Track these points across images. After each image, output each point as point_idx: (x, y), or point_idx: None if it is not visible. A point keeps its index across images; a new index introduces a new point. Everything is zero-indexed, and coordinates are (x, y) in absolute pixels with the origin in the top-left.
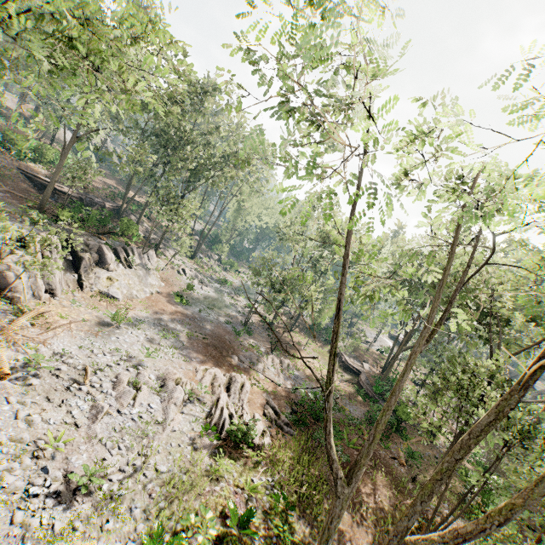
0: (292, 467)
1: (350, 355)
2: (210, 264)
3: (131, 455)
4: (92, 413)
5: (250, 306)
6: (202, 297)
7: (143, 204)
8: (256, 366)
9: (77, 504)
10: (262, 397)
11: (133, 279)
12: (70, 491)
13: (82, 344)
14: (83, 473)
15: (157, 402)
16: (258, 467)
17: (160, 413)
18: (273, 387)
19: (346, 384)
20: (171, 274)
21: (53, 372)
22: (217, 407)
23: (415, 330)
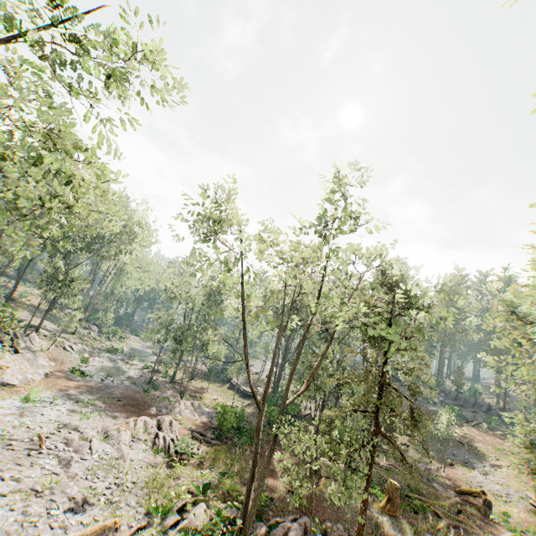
0: (225, 461)
1: (246, 385)
2: (91, 336)
3: (109, 479)
4: (63, 464)
5: (148, 367)
6: (98, 368)
7: (1, 285)
8: (173, 411)
9: (89, 510)
10: (187, 429)
11: (24, 364)
12: (79, 506)
13: (14, 425)
14: (82, 496)
15: (108, 447)
16: (202, 466)
17: (115, 453)
18: (192, 422)
19: (248, 407)
20: (58, 352)
21: (7, 448)
22: (159, 437)
23: (288, 350)
